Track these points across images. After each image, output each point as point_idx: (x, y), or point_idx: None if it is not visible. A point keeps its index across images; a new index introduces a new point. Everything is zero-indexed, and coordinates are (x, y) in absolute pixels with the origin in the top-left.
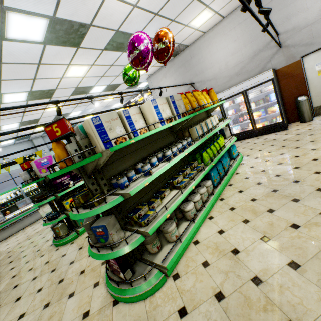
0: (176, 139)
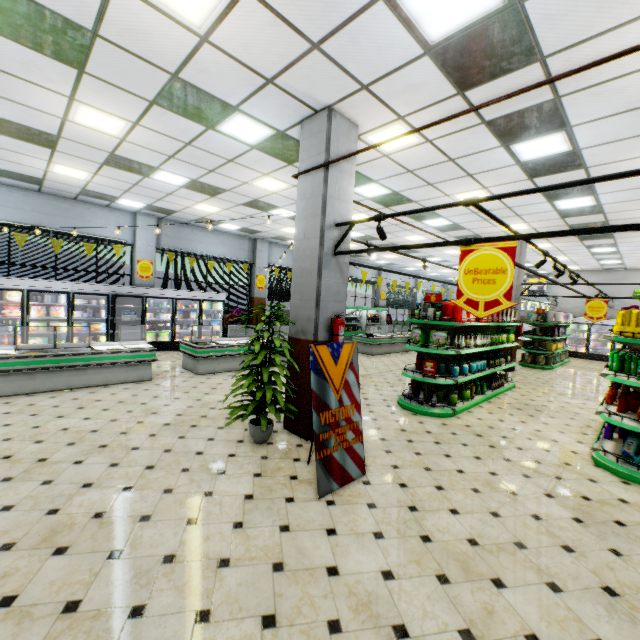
0: None
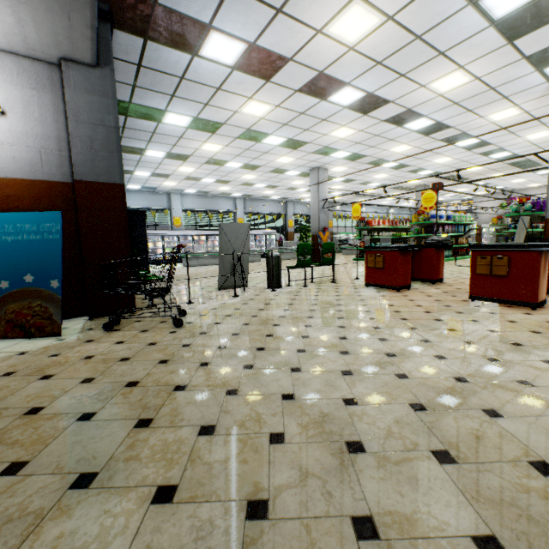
0: None
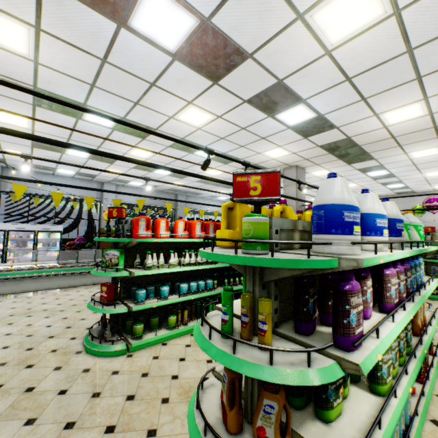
0: (437, 252)
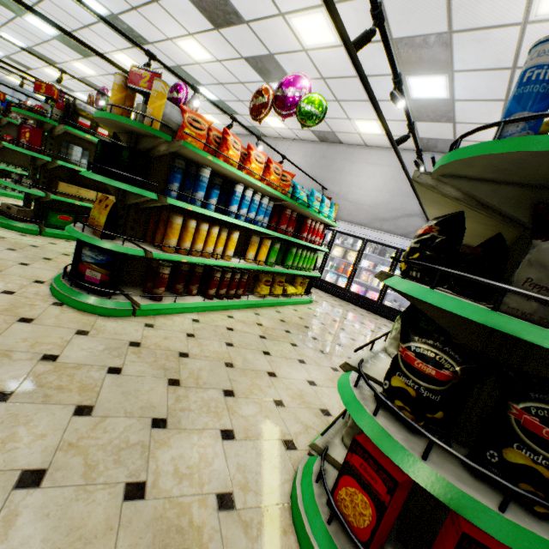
0: None
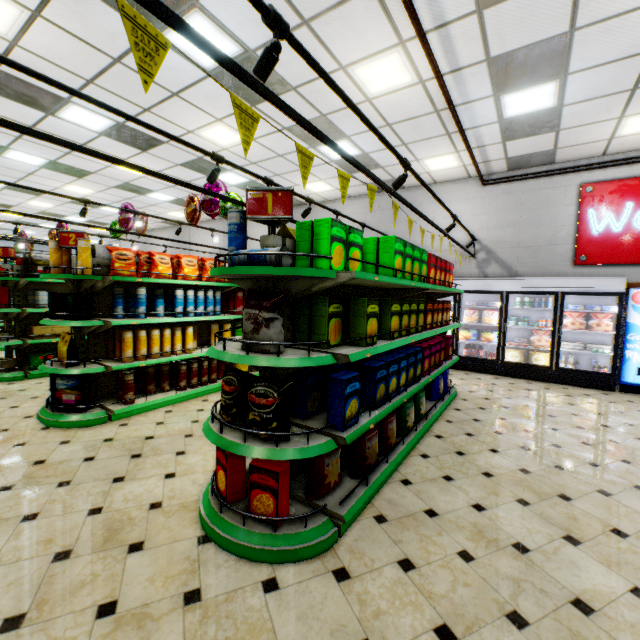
0: None
